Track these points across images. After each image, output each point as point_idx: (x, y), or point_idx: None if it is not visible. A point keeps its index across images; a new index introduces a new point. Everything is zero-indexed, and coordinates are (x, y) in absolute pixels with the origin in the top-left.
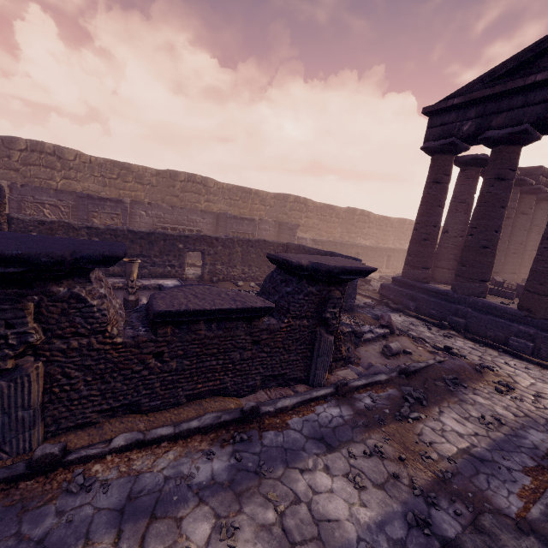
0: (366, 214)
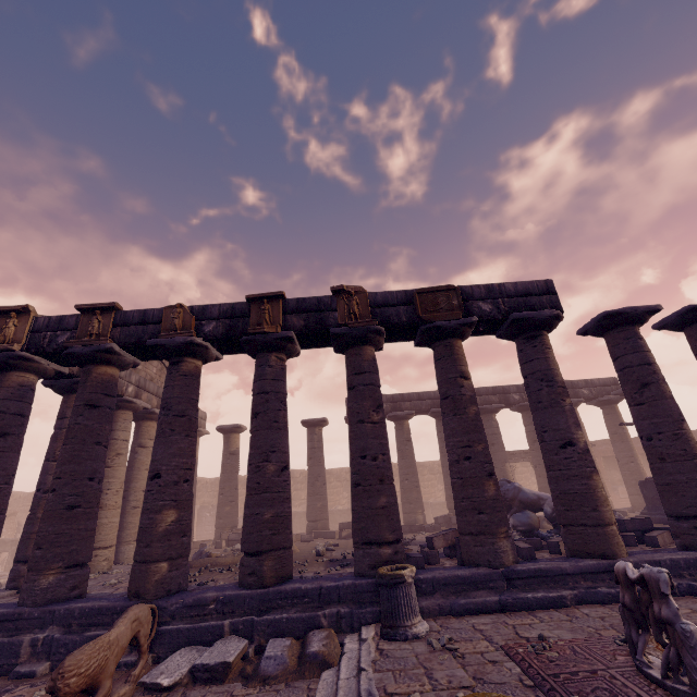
0: None
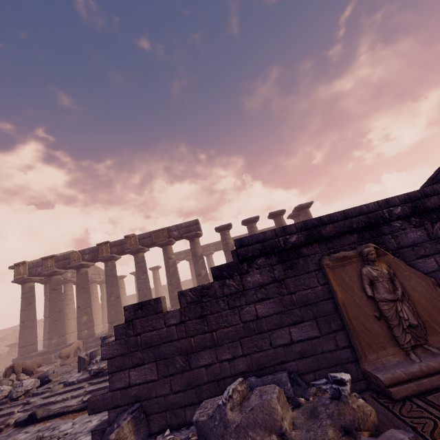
0: None
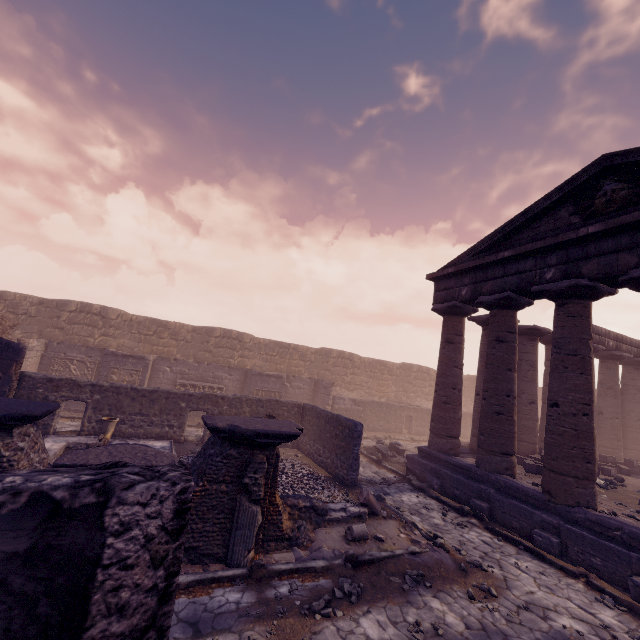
0: (426, 371)
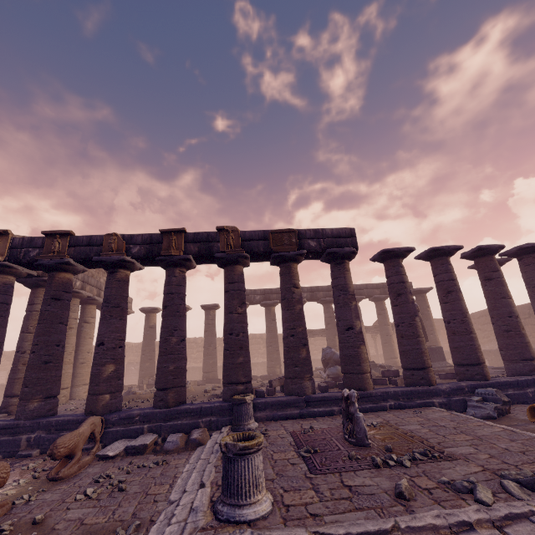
0: (259, 336)
